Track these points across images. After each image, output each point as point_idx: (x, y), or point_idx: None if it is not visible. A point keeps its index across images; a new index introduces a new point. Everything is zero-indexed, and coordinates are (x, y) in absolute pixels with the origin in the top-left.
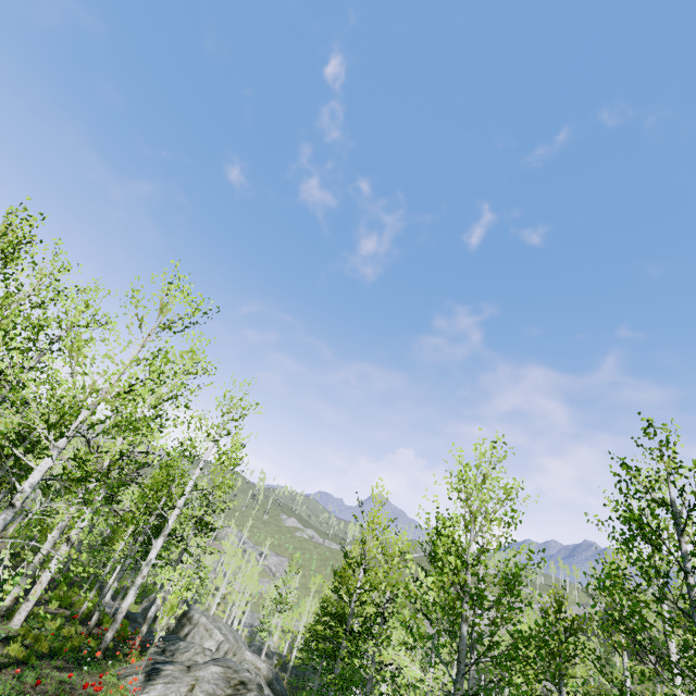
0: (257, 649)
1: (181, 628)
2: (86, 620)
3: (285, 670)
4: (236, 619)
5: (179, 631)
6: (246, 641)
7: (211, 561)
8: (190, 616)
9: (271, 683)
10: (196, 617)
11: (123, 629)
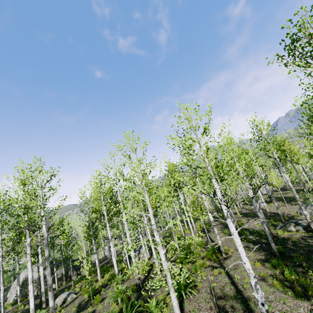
0: None
1: None
2: None
3: None
4: None
5: None
6: None
7: None
8: None
9: None
10: None
11: None
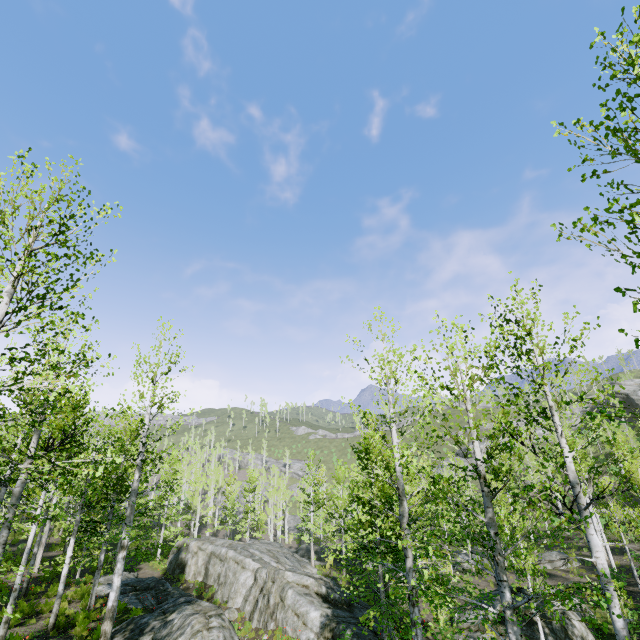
0: (305, 552)
1: (212, 568)
2: (46, 632)
3: (340, 560)
4: (278, 529)
5: (212, 572)
6: (295, 543)
7: (235, 489)
8: (218, 553)
9: (326, 596)
10: (223, 552)
11: (119, 612)
